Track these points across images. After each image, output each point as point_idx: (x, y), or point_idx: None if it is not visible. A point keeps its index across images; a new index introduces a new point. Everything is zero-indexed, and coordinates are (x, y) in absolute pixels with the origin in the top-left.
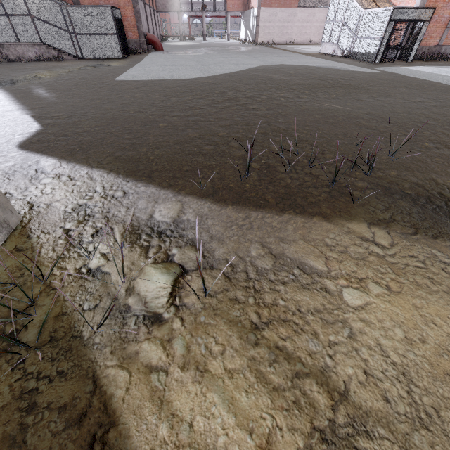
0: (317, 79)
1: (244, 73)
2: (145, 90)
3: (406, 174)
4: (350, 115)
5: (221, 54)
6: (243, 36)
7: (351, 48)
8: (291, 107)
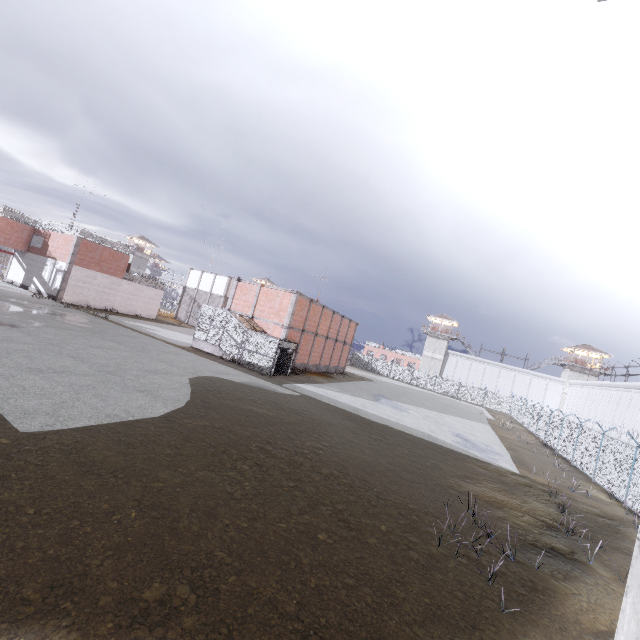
0: (292, 412)
1: (214, 401)
2: (151, 457)
3: (493, 527)
4: (386, 468)
5: (70, 334)
6: (18, 279)
7: (239, 356)
8: (347, 465)
